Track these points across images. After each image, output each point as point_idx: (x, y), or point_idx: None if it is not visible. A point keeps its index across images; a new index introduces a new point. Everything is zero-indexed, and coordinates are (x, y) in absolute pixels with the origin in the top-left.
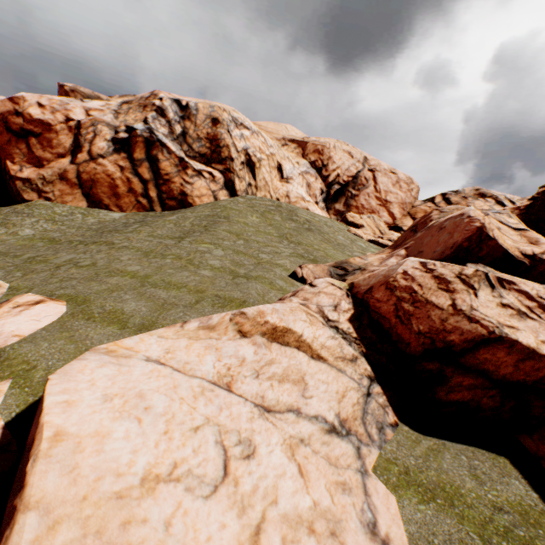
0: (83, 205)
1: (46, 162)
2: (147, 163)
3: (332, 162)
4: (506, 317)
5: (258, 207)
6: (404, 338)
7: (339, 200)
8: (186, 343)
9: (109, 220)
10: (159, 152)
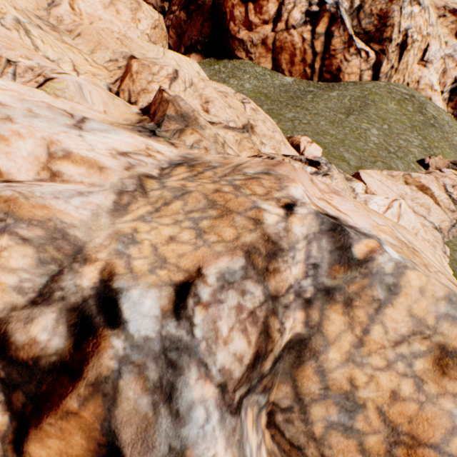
0: (269, 67)
1: (254, 26)
2: (323, 38)
3: None
4: None
5: (394, 94)
6: None
7: None
8: (384, 179)
9: (287, 85)
10: (337, 28)
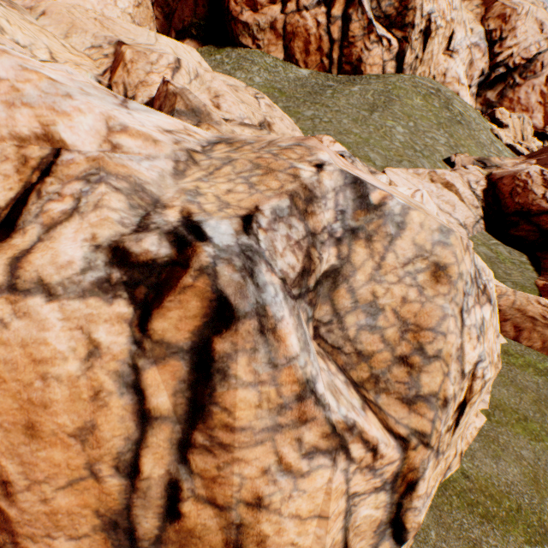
0: (280, 57)
1: (259, 6)
2: (340, 22)
3: (513, 36)
4: None
5: (420, 88)
6: (507, 205)
7: (495, 87)
8: (410, 178)
9: (303, 79)
10: (354, 11)
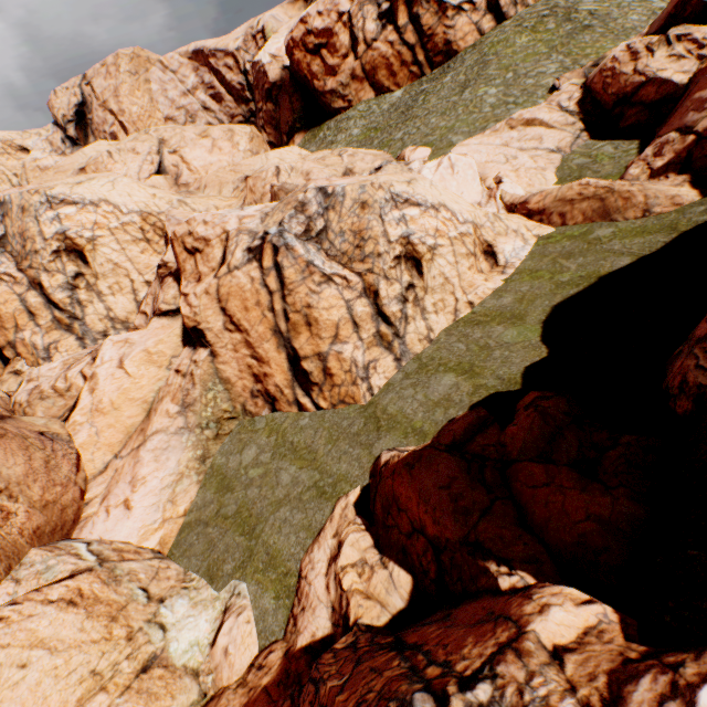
0: (372, 96)
1: (337, 69)
2: (410, 27)
3: None
4: (664, 65)
5: (527, 21)
6: (605, 102)
7: None
8: (486, 139)
9: (396, 102)
10: (418, 7)
